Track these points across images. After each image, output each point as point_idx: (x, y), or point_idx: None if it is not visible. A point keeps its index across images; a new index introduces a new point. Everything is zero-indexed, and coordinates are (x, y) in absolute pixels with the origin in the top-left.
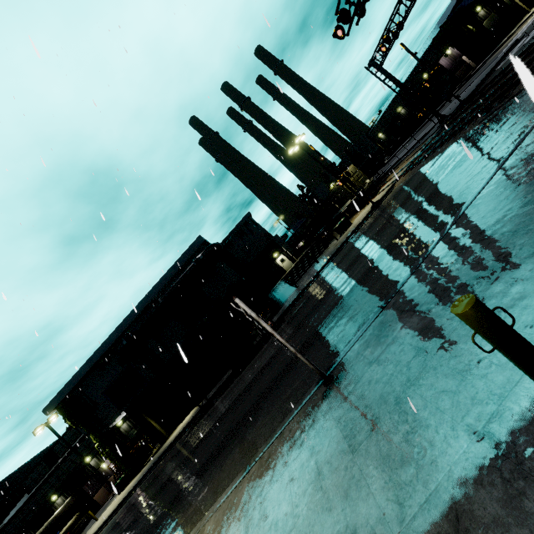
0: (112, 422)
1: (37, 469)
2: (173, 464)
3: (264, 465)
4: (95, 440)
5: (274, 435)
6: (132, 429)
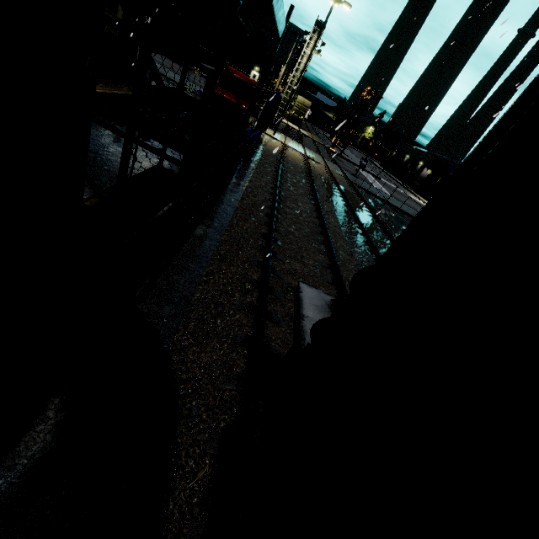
0: None
1: None
2: None
3: None
4: None
5: None
6: None
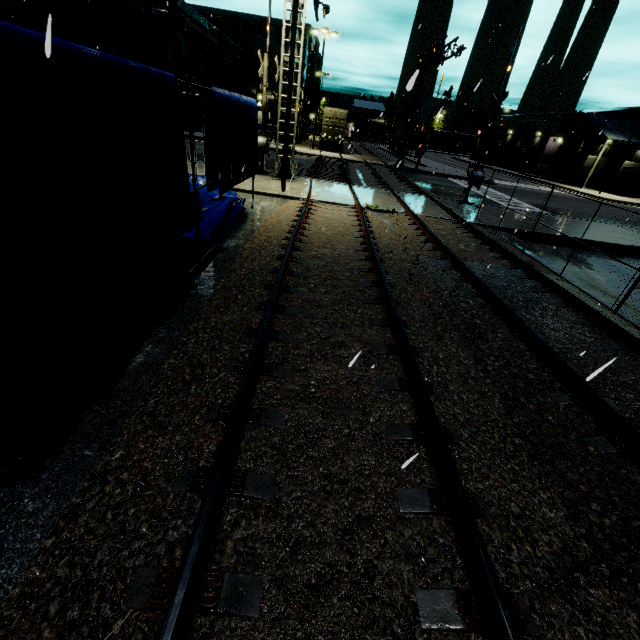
0: None
1: None
2: None
3: None
4: None
5: None
6: None
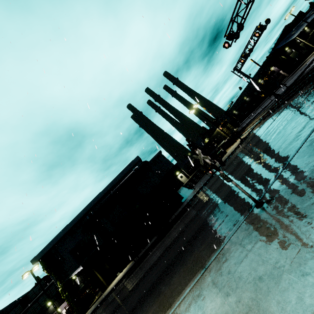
0: (72, 273)
1: (15, 309)
2: (118, 298)
3: (221, 260)
4: (60, 285)
5: (221, 244)
6: (81, 283)
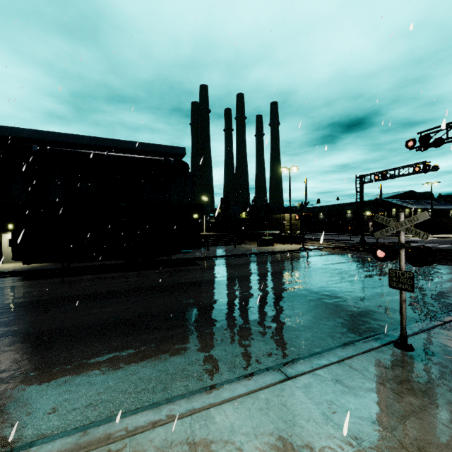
0: None
1: None
2: None
3: (333, 384)
4: None
5: (322, 358)
6: None
